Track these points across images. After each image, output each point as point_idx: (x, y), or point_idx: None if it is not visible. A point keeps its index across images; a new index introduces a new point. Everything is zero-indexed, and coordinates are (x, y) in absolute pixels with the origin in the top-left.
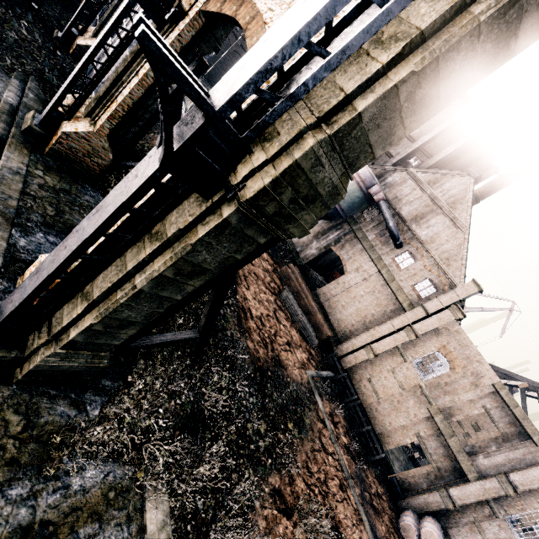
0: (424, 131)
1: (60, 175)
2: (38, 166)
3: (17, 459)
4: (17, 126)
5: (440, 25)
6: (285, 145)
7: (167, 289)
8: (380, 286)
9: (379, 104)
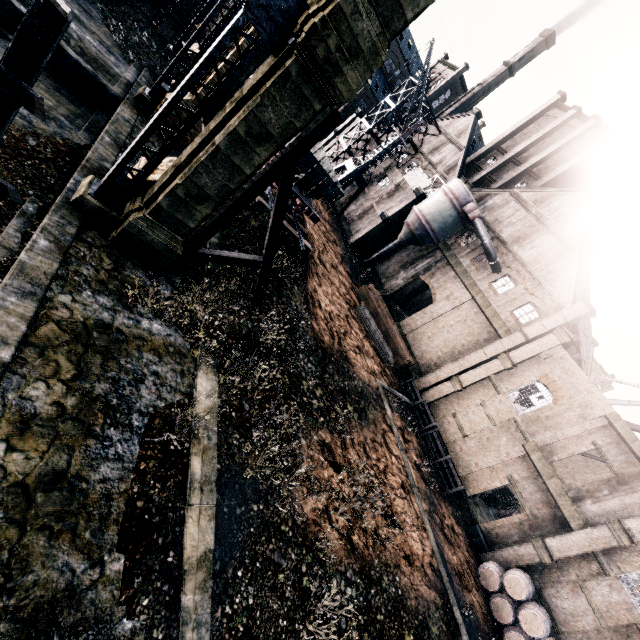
0: (533, 154)
1: (159, 137)
2: (143, 125)
3: (106, 283)
4: (131, 94)
5: None
6: None
7: (238, 153)
8: (473, 314)
9: None
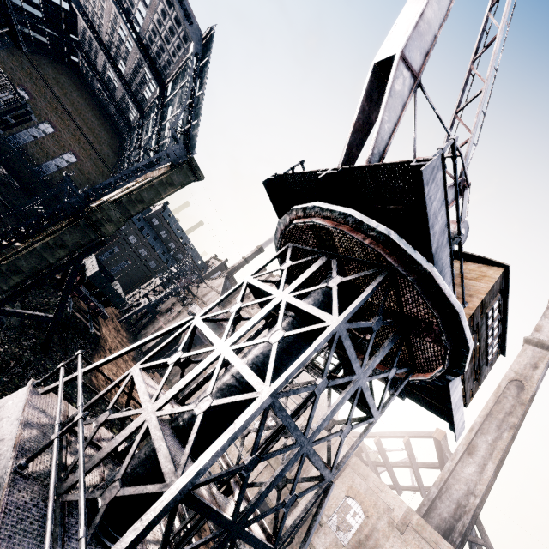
0: None
1: None
2: None
3: None
4: None
5: (139, 188)
6: (100, 204)
7: (47, 252)
8: None
9: (126, 199)
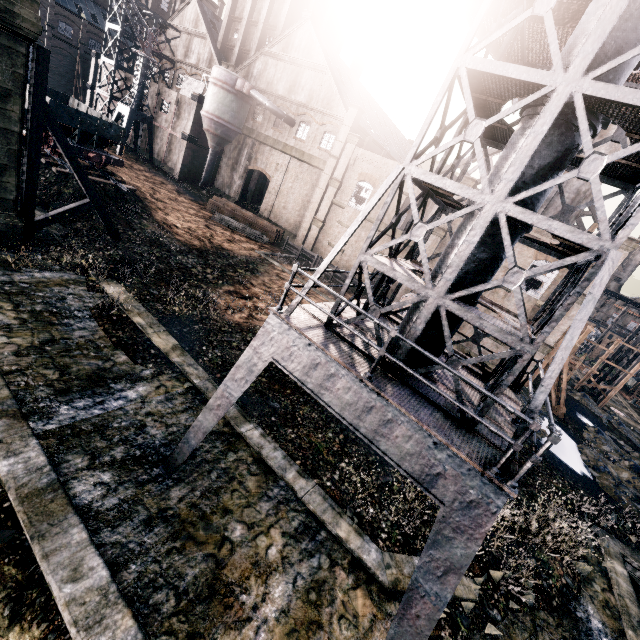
0: (261, 9)
1: None
2: None
3: None
4: None
5: None
6: None
7: None
8: (299, 168)
9: None
